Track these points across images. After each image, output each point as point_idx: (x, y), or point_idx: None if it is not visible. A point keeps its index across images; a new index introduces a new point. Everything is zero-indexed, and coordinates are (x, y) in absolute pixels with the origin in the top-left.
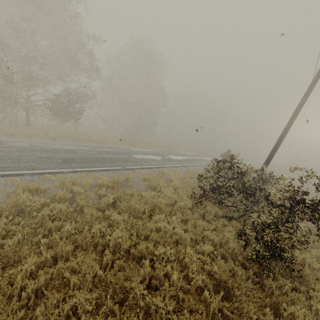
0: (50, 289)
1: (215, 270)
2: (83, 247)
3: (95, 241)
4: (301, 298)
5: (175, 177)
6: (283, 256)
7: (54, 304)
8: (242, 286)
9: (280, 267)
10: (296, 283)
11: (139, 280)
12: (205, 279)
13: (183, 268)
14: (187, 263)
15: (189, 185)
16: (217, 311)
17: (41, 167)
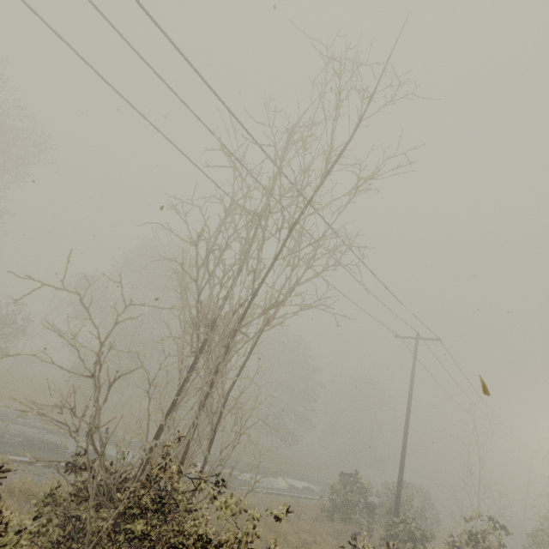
0: None
1: None
2: None
3: None
4: None
5: None
6: None
7: None
8: None
9: None
10: None
11: None
12: None
13: None
14: None
15: None
16: None
17: None
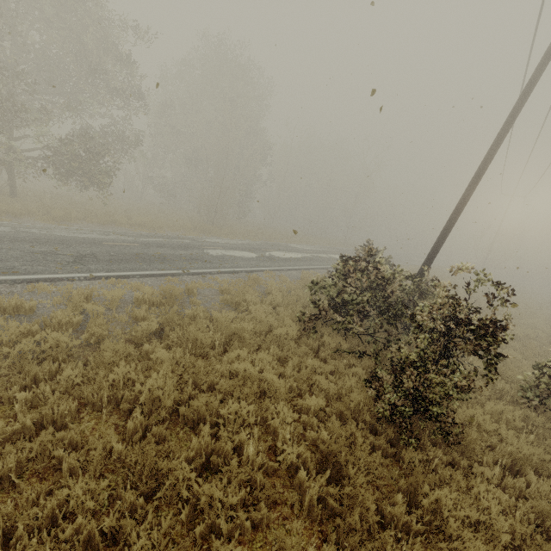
0: (27, 477)
1: (324, 438)
2: (95, 406)
3: (119, 395)
4: (456, 476)
5: (276, 287)
6: (430, 412)
7: (31, 501)
8: (361, 461)
9: (432, 430)
10: (455, 454)
11: (190, 457)
12: (303, 452)
13: (271, 436)
14: (277, 427)
15: (299, 300)
16: (316, 502)
17: (30, 269)
